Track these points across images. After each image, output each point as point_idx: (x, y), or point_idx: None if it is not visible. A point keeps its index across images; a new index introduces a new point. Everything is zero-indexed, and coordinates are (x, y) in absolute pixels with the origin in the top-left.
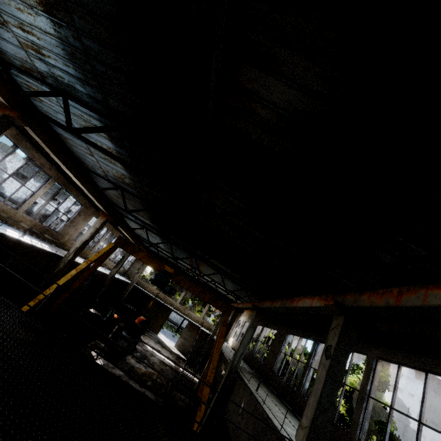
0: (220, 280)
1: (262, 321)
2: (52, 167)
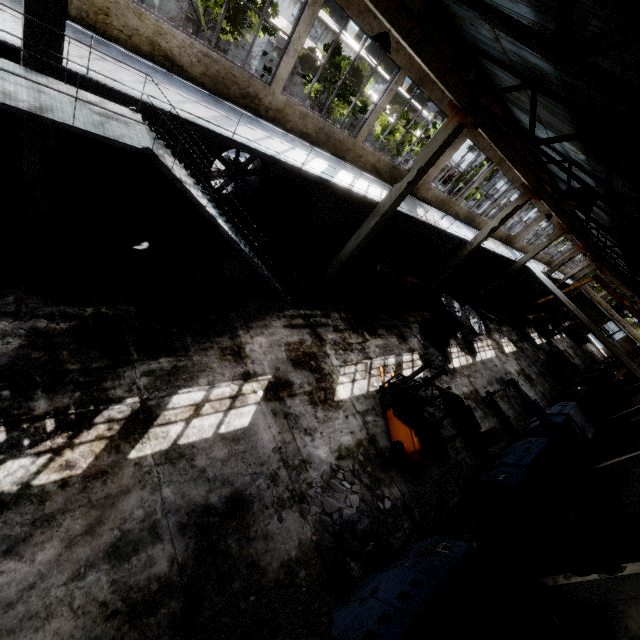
0: None
1: None
2: (571, 236)
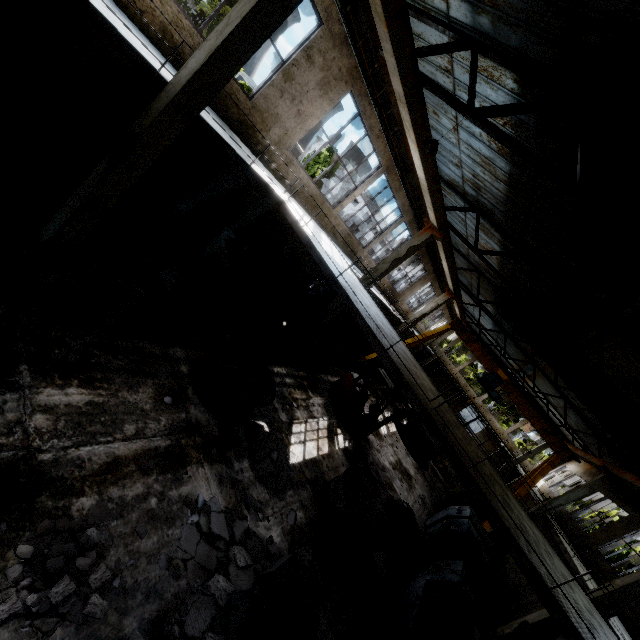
0: (558, 404)
1: (607, 489)
2: None
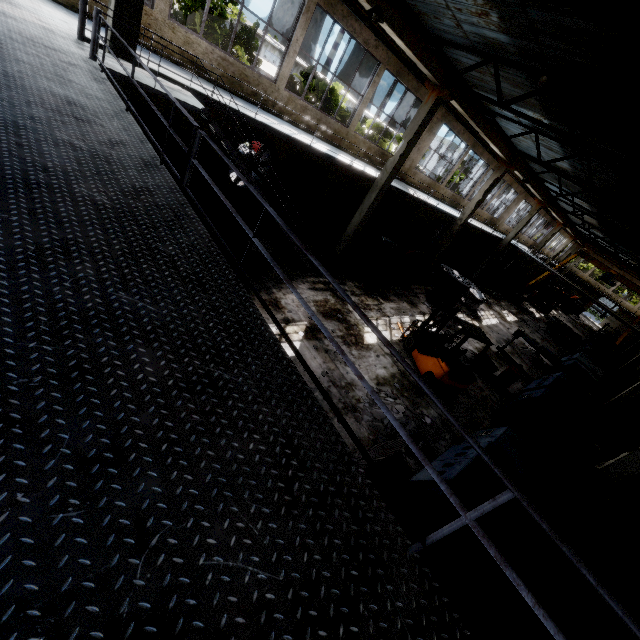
0: None
1: None
2: (549, 218)
